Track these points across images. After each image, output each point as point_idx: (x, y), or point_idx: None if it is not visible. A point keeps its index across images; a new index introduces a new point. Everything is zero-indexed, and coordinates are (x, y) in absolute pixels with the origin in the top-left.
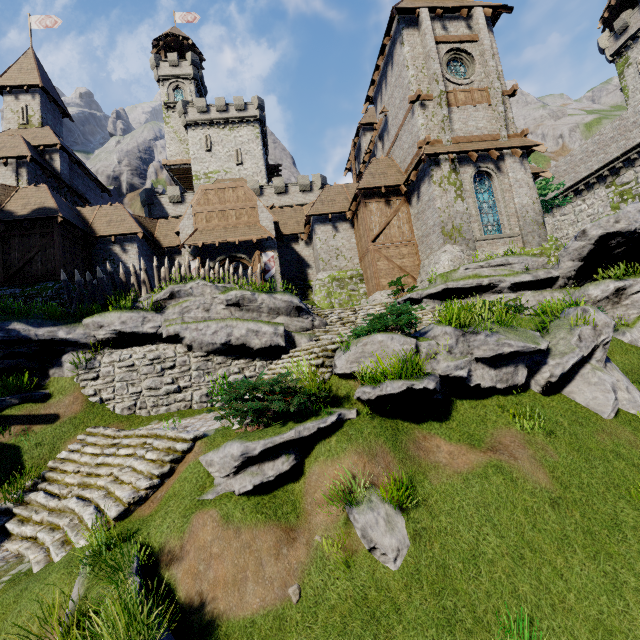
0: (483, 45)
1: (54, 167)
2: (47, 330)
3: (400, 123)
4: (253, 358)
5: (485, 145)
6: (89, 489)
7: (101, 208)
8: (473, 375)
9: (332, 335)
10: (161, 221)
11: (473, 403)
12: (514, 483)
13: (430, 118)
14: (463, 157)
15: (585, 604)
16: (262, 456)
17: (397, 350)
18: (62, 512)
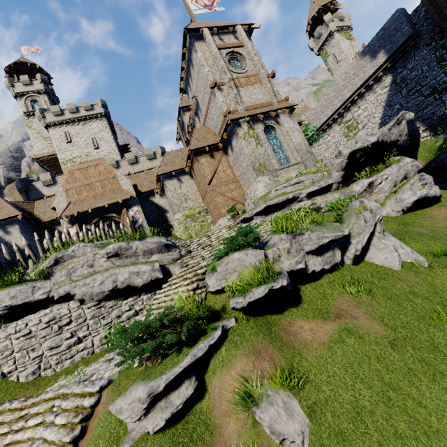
0: (248, 48)
1: None
2: None
3: (207, 103)
4: (139, 294)
5: (265, 109)
6: None
7: None
8: (308, 265)
9: (197, 259)
10: (38, 202)
11: (313, 284)
12: (362, 339)
13: (226, 96)
14: (254, 118)
15: (444, 422)
16: (167, 389)
17: (253, 262)
18: None
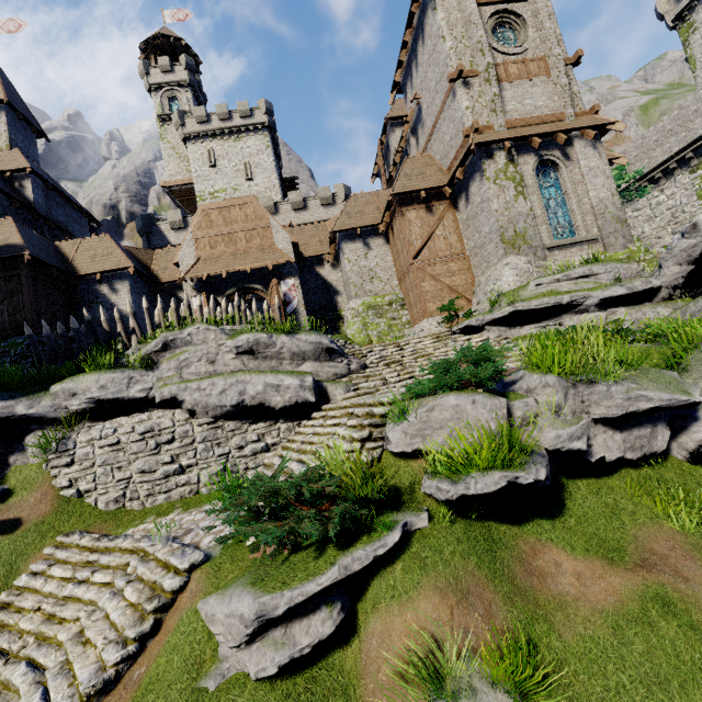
0: (536, 3)
1: (25, 196)
2: (0, 406)
3: (438, 110)
4: (275, 420)
5: (548, 127)
6: (45, 647)
7: (83, 241)
8: (593, 444)
9: (374, 381)
10: (159, 251)
11: (592, 483)
12: (698, 633)
13: (476, 99)
14: (521, 144)
15: None
16: (289, 613)
17: (483, 420)
18: (5, 688)
